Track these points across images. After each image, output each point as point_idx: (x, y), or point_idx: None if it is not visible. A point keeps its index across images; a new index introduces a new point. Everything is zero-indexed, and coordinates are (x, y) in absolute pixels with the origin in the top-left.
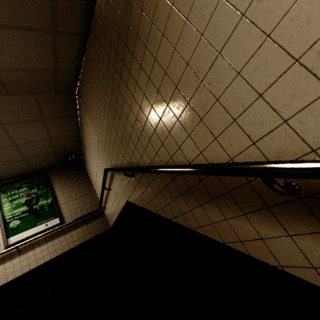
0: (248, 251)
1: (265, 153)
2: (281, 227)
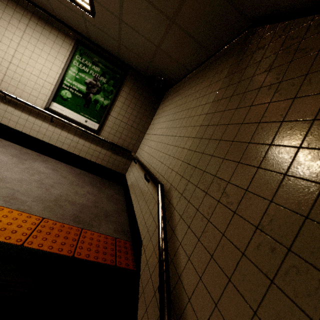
0: None
1: None
2: None
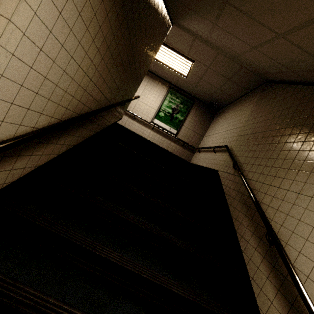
0: (240, 240)
1: (279, 230)
2: (256, 246)
